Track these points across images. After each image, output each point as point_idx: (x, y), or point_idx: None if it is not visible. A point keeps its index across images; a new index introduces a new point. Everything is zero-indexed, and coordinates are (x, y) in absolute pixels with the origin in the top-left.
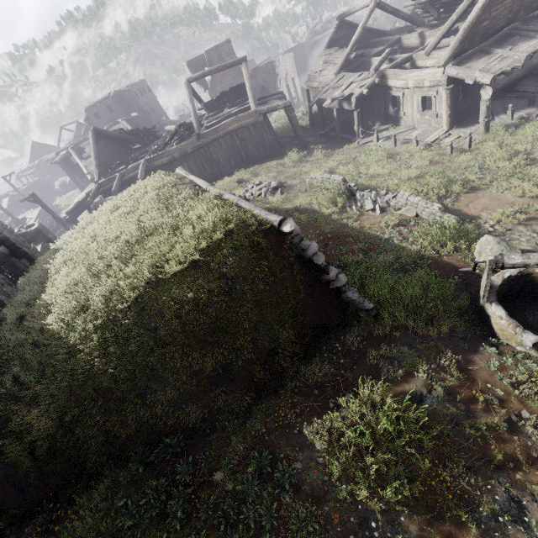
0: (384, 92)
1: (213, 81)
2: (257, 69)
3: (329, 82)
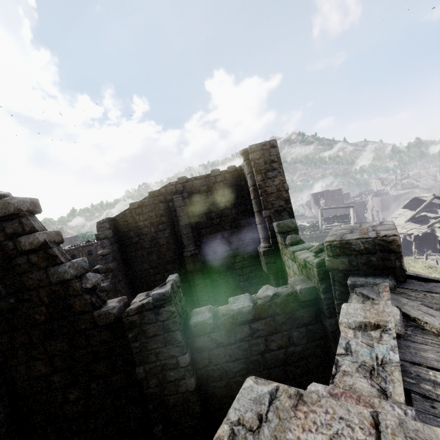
0: (434, 237)
1: (325, 205)
2: (353, 203)
3: (400, 224)
